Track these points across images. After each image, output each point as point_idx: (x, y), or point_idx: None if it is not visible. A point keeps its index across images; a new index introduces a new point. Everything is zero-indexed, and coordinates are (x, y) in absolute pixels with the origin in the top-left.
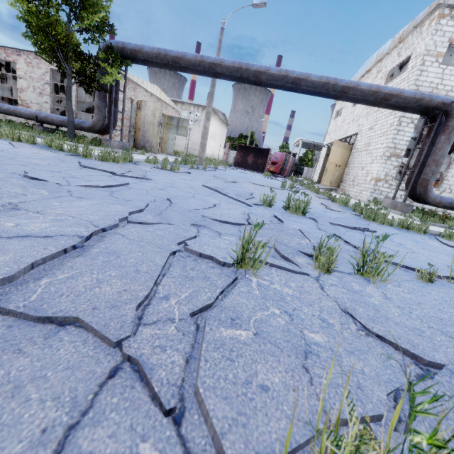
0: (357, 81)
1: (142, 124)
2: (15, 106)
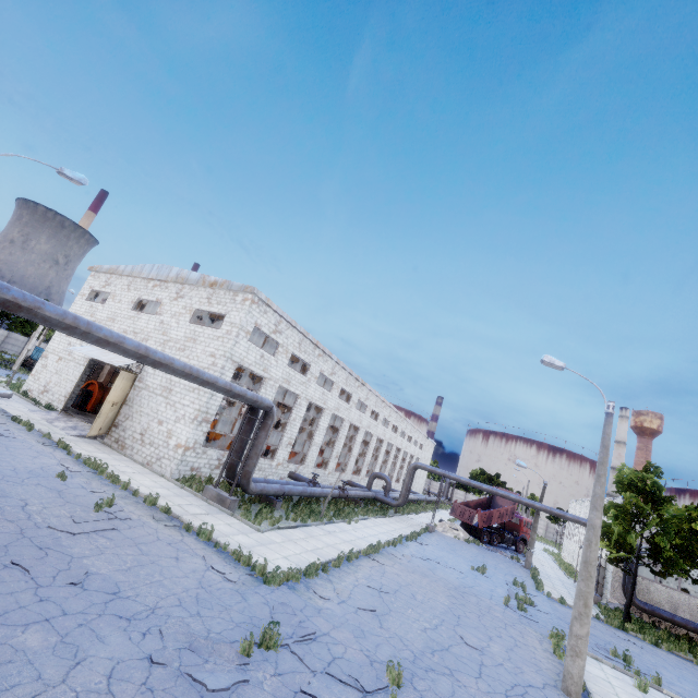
0: (216, 377)
1: None
2: None
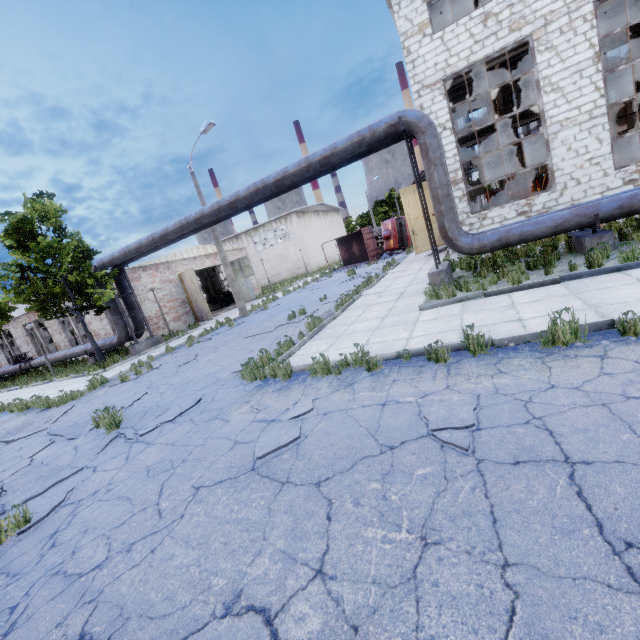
0: (283, 168)
1: (191, 296)
2: (74, 349)
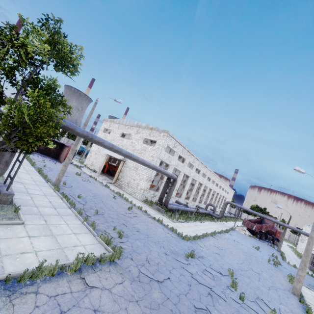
0: (161, 168)
1: None
2: None
